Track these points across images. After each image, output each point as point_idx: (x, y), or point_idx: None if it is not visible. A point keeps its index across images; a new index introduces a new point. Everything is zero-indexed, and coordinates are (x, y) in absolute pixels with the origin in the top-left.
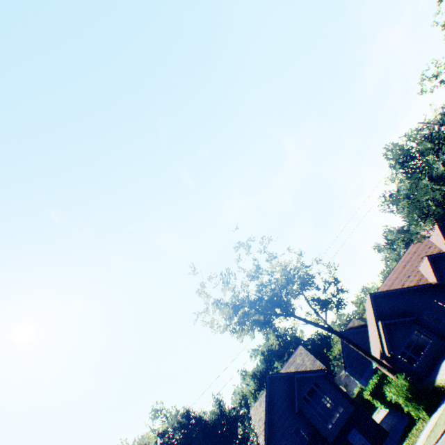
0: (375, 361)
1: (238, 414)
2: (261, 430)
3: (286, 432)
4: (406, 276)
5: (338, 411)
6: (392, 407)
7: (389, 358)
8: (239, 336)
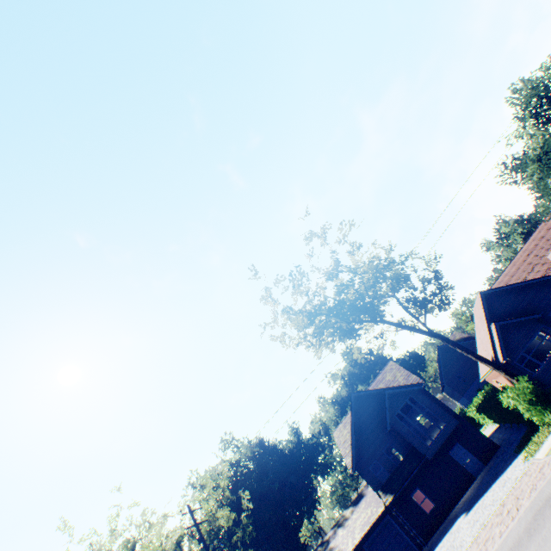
0: (488, 365)
1: (318, 441)
2: (346, 451)
3: (377, 451)
4: (529, 268)
5: (439, 427)
6: (506, 418)
7: (504, 366)
8: (316, 353)
